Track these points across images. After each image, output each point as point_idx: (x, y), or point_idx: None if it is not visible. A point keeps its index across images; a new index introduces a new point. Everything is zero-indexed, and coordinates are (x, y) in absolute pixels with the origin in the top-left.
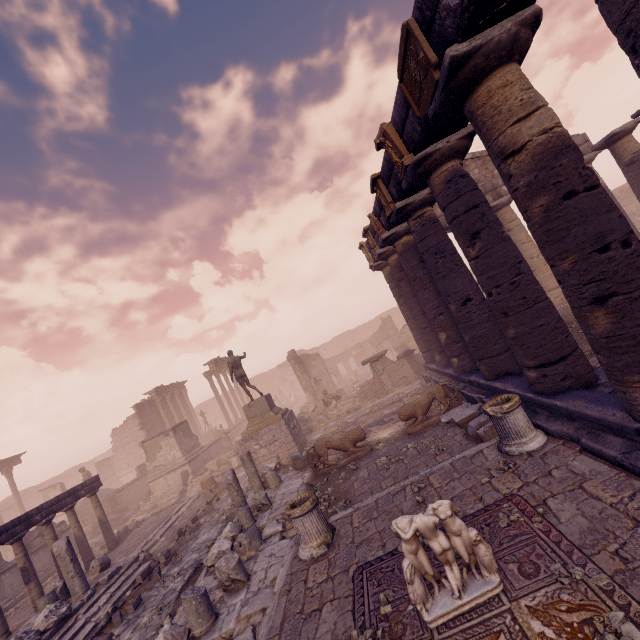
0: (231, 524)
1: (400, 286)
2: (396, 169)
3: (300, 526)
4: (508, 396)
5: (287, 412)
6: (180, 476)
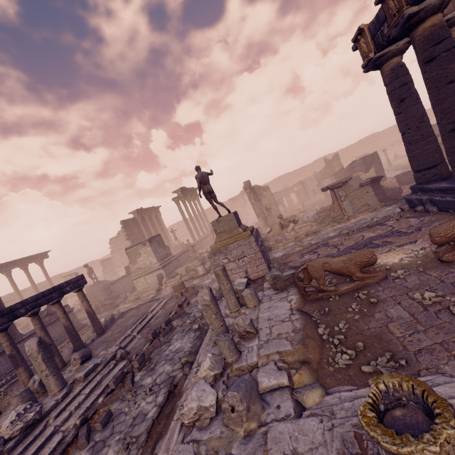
0: (211, 357)
1: (425, 71)
2: None
3: None
4: None
5: (253, 230)
6: (156, 277)
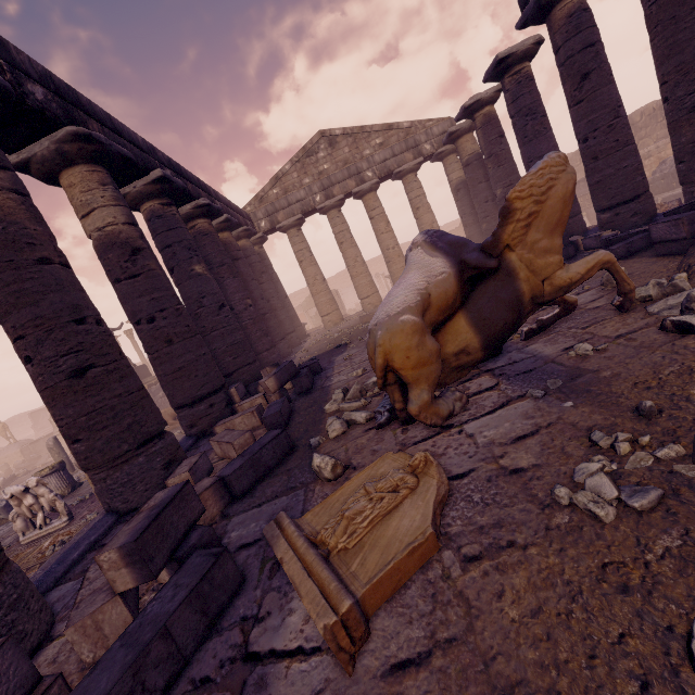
0: None
1: None
2: None
3: None
4: None
5: None
6: None
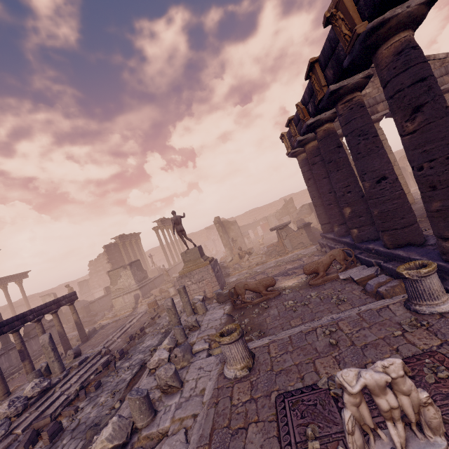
0: (169, 338)
1: (312, 169)
2: (340, 47)
3: (227, 351)
4: (423, 262)
5: (213, 260)
6: (133, 297)
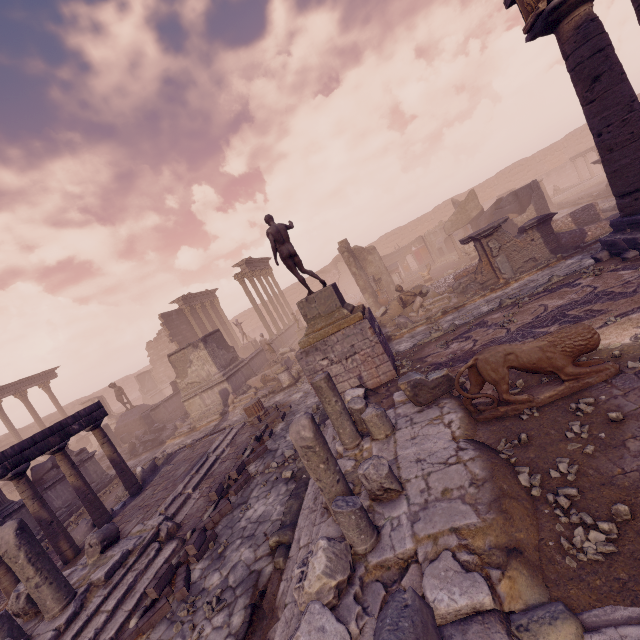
0: (326, 549)
1: None
2: None
3: None
4: None
5: (364, 310)
6: (218, 395)
